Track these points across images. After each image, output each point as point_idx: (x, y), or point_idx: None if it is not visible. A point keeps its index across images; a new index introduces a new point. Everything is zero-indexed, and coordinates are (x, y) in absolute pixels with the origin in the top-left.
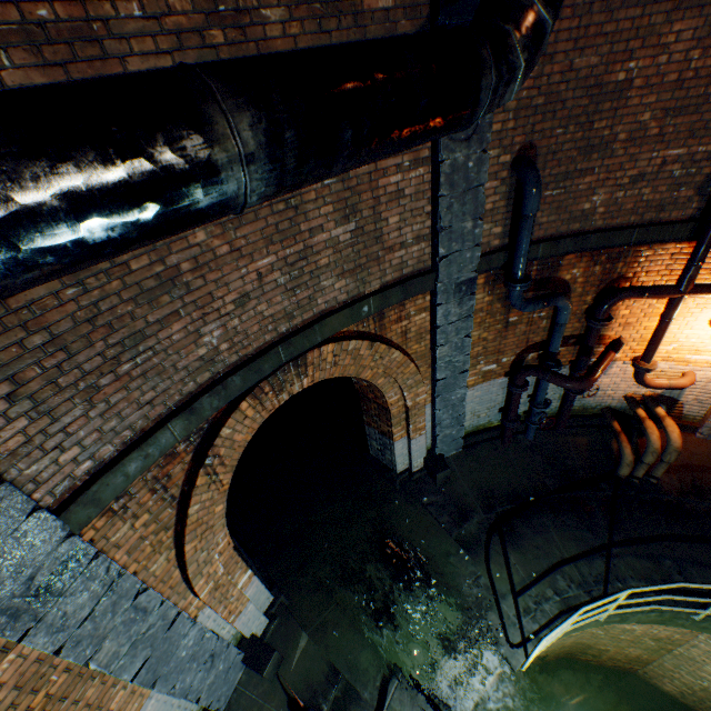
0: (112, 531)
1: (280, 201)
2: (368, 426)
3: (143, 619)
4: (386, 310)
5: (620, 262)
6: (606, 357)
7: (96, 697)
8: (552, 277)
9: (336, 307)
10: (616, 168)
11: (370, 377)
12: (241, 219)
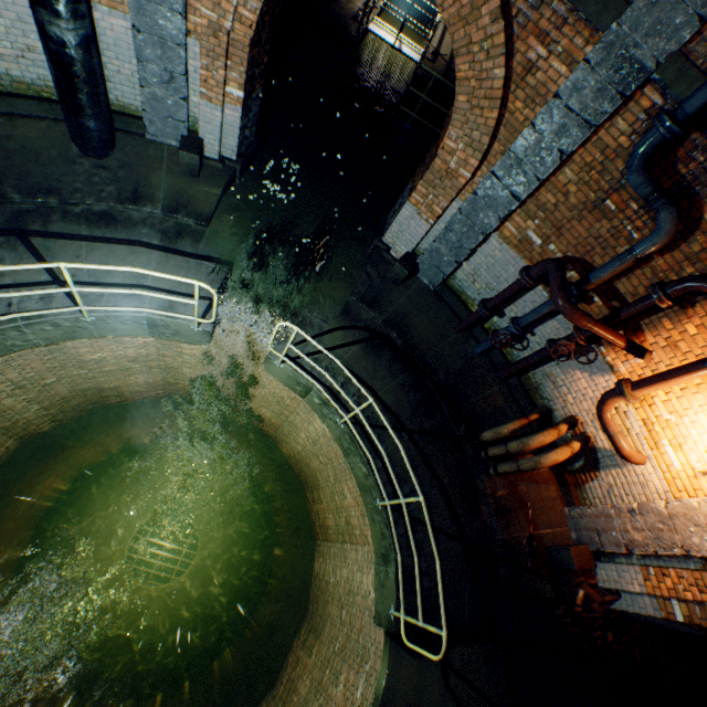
0: None
1: None
2: (412, 180)
3: None
4: None
5: None
6: (614, 332)
7: None
8: (698, 197)
9: None
10: None
11: (461, 77)
12: None
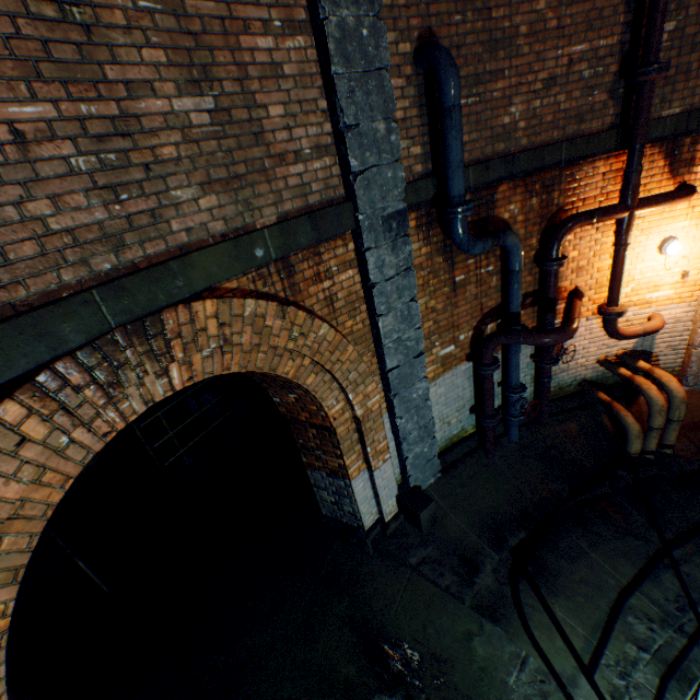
0: None
1: None
2: (311, 469)
3: None
4: (294, 260)
5: (555, 191)
6: (574, 304)
7: None
8: (490, 216)
9: (209, 242)
10: (525, 70)
11: (293, 373)
12: None
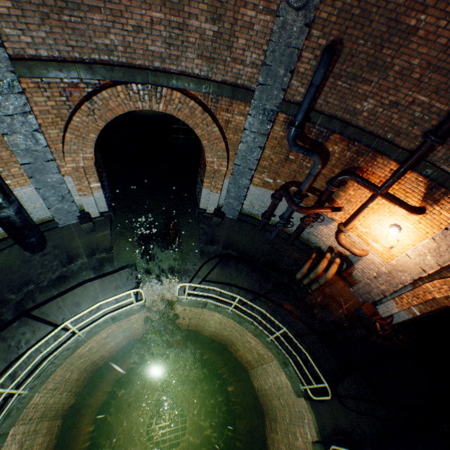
0: (36, 95)
1: None
2: (199, 175)
3: (35, 144)
4: (220, 99)
5: (362, 158)
6: (323, 208)
7: (6, 158)
8: (322, 144)
9: (191, 75)
10: (385, 89)
11: (200, 135)
12: None
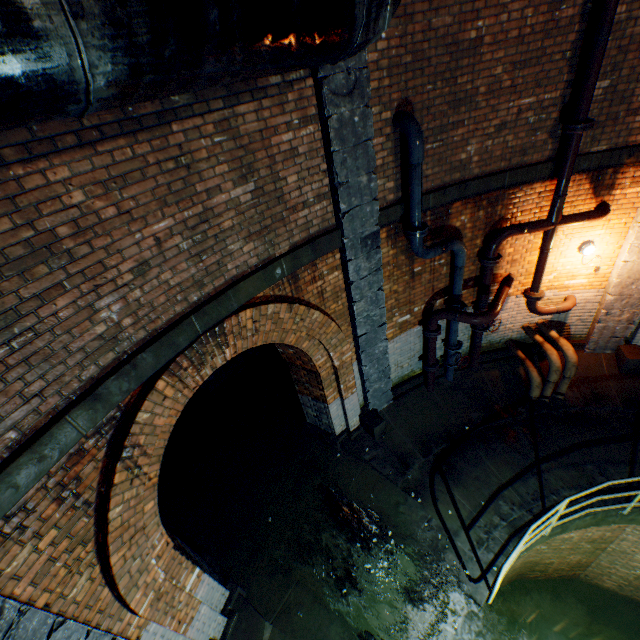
0: (6, 560)
1: (169, 159)
2: (301, 394)
3: None
4: (299, 271)
5: (499, 205)
6: (502, 291)
7: None
8: (445, 225)
9: (248, 271)
10: (482, 119)
11: (294, 341)
12: (126, 178)
